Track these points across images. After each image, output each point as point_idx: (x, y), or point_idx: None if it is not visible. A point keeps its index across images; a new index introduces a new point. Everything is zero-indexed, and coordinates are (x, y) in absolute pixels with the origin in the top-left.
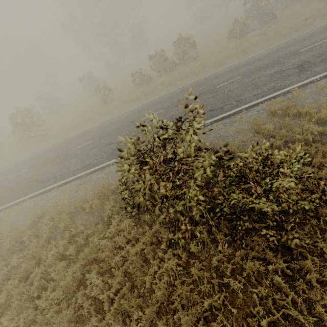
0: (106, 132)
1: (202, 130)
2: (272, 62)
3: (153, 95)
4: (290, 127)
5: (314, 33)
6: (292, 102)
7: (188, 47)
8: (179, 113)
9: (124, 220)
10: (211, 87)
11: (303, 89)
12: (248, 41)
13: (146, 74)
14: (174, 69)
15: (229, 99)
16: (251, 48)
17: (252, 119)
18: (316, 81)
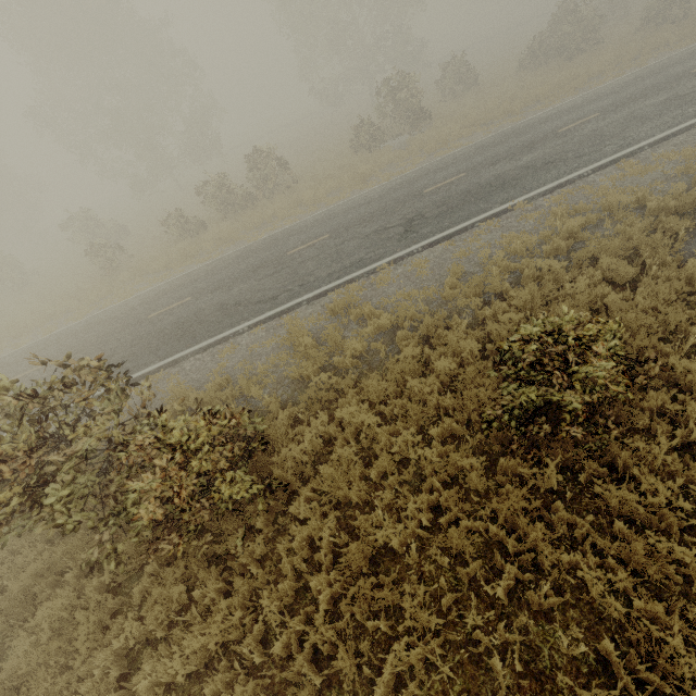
0: (80, 343)
1: (232, 341)
2: (382, 209)
3: (197, 261)
4: (343, 340)
5: (458, 158)
6: (372, 291)
7: (271, 168)
8: (211, 306)
9: (22, 534)
10: (281, 253)
11: (395, 266)
12: (377, 159)
13: (194, 217)
14: (251, 206)
15: (292, 281)
16: (376, 175)
17: (306, 322)
18: (416, 253)
